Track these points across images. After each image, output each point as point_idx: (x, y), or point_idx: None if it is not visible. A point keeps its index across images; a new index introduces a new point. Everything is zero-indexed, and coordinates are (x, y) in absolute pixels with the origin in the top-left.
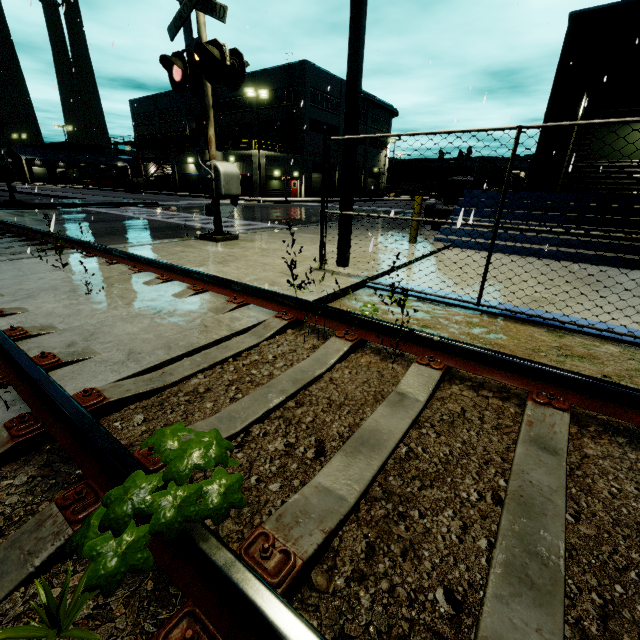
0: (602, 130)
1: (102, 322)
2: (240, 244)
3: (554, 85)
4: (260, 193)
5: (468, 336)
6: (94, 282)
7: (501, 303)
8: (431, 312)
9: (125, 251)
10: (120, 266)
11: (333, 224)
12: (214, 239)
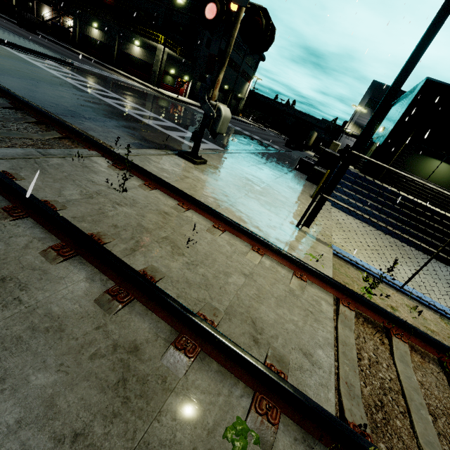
0: (413, 154)
1: (241, 300)
2: (214, 173)
3: (402, 117)
4: (157, 83)
5: (418, 321)
6: (168, 222)
7: (417, 292)
8: (382, 290)
9: (164, 180)
10: (161, 194)
11: (245, 154)
12: (194, 162)
